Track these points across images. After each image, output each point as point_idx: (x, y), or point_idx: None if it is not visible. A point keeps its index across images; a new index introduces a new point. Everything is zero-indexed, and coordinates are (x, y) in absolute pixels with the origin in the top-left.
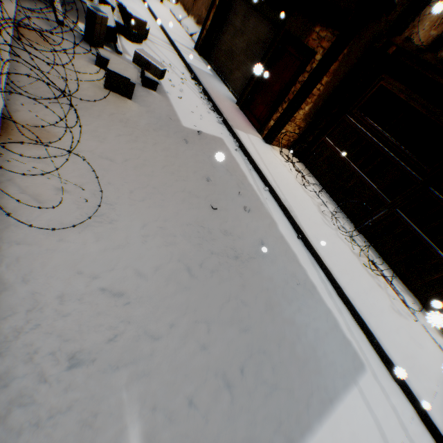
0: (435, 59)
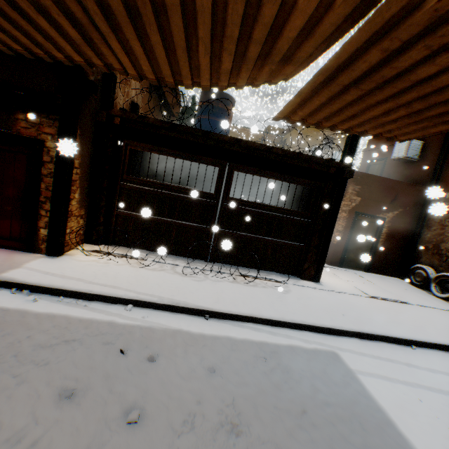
0: (159, 120)
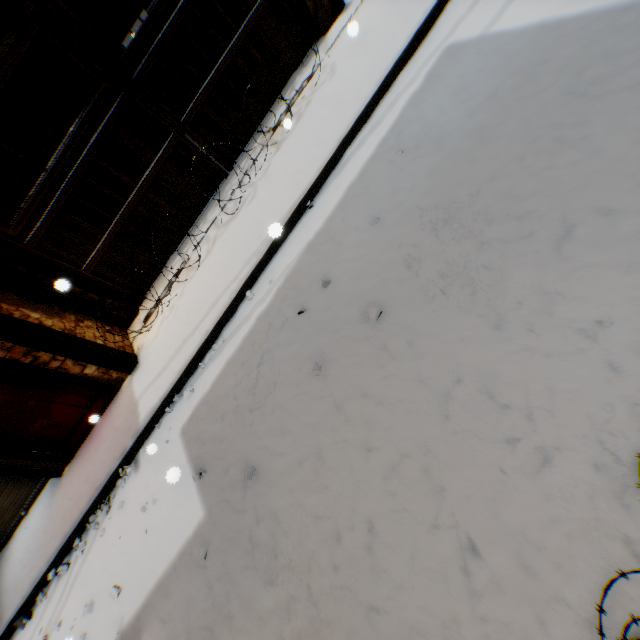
0: None
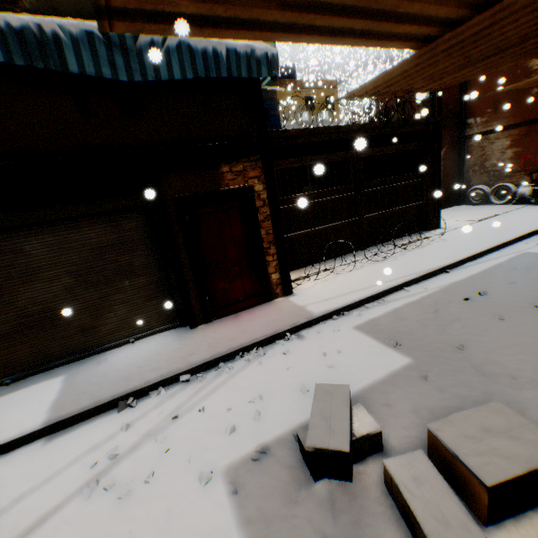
0: (298, 130)
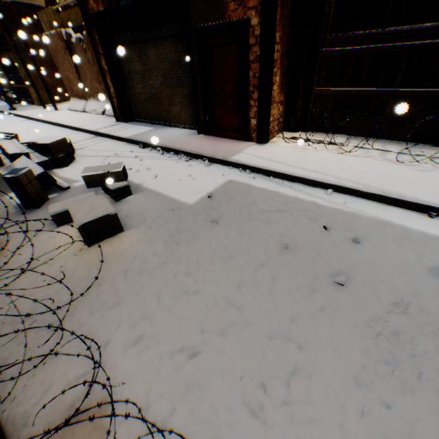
0: None
